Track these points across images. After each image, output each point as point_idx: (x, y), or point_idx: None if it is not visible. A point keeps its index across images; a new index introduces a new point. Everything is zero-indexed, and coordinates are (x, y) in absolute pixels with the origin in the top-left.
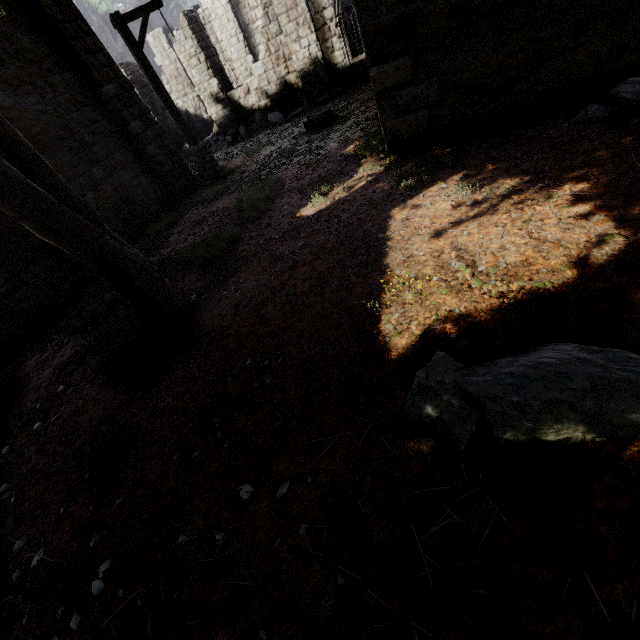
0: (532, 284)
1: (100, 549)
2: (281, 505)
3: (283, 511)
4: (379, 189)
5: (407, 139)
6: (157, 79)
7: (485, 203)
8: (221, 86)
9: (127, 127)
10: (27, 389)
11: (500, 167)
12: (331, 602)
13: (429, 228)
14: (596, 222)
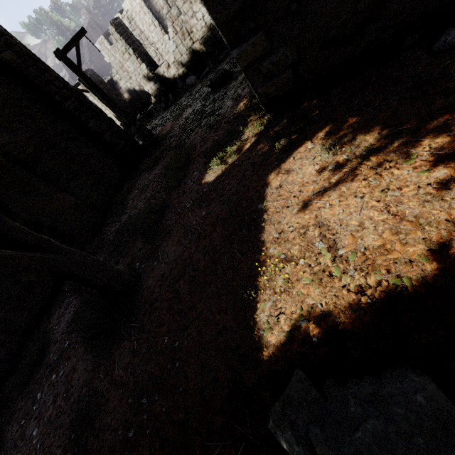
0: (389, 280)
1: None
2: None
3: None
4: (260, 151)
5: (278, 98)
6: (97, 87)
7: (346, 166)
8: (149, 68)
9: (87, 127)
10: (52, 341)
11: (360, 119)
12: None
13: (297, 198)
14: None
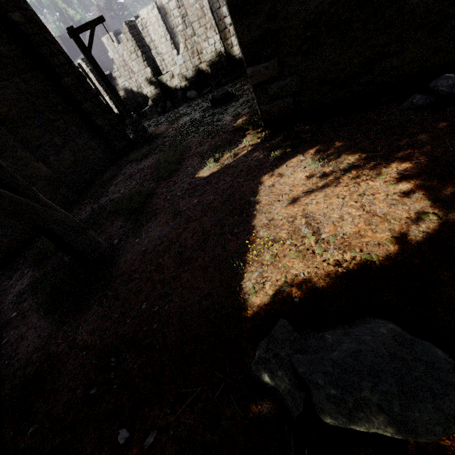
0: (361, 256)
1: None
2: (147, 454)
3: None
4: (255, 157)
5: (278, 118)
6: (102, 72)
7: (331, 175)
8: (153, 73)
9: (81, 107)
10: None
11: (344, 144)
12: None
13: (288, 195)
14: (416, 200)
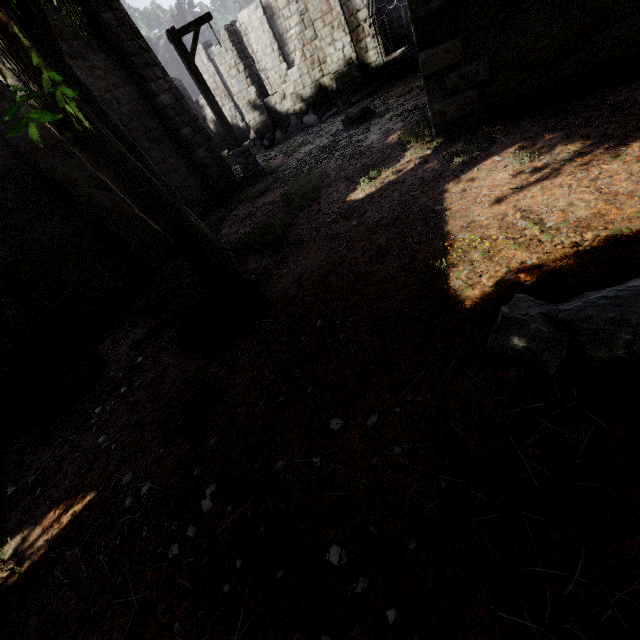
0: (608, 231)
1: (203, 477)
2: (372, 432)
3: (375, 437)
4: (429, 169)
5: (455, 121)
6: (206, 87)
7: (546, 169)
8: (258, 93)
9: (179, 133)
10: (108, 363)
11: (558, 136)
12: (436, 502)
13: (488, 196)
14: None
